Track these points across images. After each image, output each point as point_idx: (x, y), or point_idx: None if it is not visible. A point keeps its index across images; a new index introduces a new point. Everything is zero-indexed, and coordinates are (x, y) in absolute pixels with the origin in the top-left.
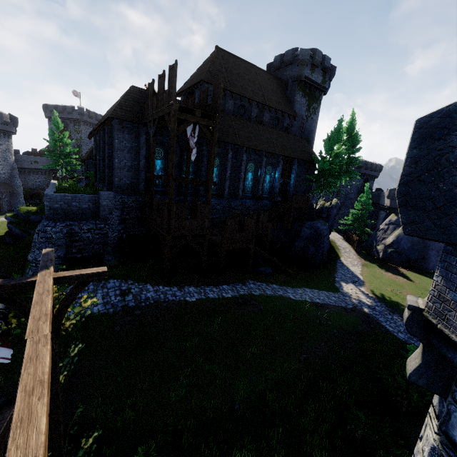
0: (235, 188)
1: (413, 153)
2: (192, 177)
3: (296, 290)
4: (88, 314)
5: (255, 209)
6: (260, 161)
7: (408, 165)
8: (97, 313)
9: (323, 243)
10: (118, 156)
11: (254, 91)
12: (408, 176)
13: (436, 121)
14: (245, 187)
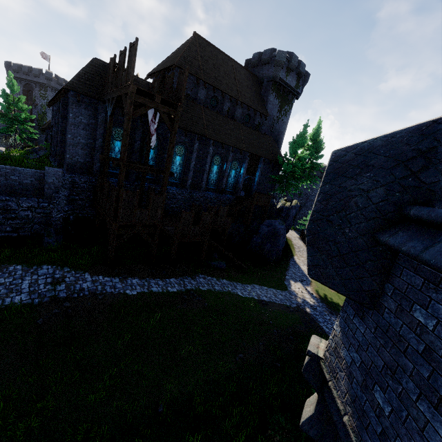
0: (199, 179)
1: (325, 189)
2: (154, 163)
3: (246, 286)
4: (7, 304)
5: (217, 202)
6: (226, 156)
7: (320, 200)
8: (18, 303)
9: (279, 241)
10: (71, 132)
11: (228, 85)
12: (318, 212)
13: (351, 156)
14: (209, 179)
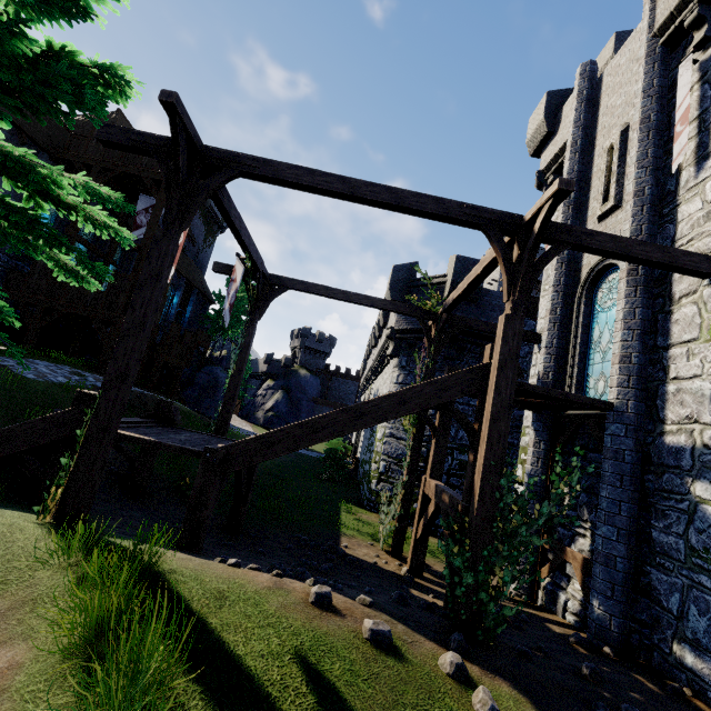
0: None
1: (393, 275)
2: None
3: None
4: (58, 382)
5: None
6: None
7: (392, 278)
8: (69, 384)
9: (219, 394)
10: None
11: None
12: (392, 281)
13: (398, 267)
14: None
